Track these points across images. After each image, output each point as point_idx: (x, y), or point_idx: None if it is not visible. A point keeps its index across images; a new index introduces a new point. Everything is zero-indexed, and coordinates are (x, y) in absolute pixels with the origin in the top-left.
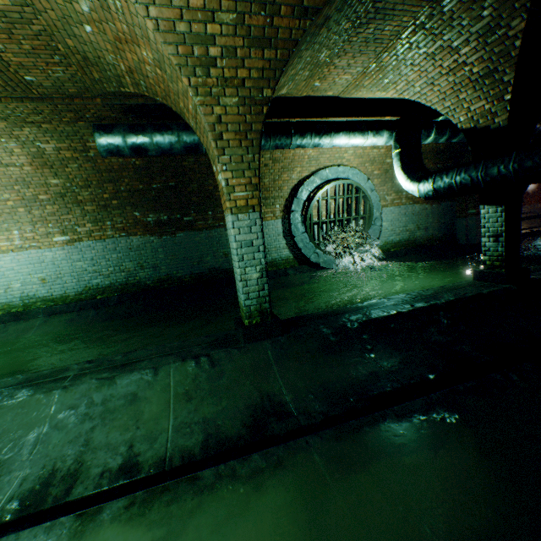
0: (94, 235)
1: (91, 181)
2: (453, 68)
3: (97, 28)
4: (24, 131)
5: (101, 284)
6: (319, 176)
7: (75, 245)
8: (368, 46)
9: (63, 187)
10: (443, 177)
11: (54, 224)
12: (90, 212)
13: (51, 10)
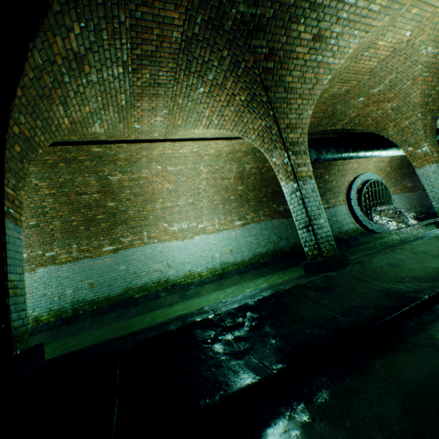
0: (254, 220)
1: (256, 187)
2: None
3: (367, 98)
4: (246, 158)
5: (261, 251)
6: (359, 178)
7: (245, 227)
8: None
9: (242, 191)
10: None
11: (235, 214)
12: (252, 206)
13: (353, 93)
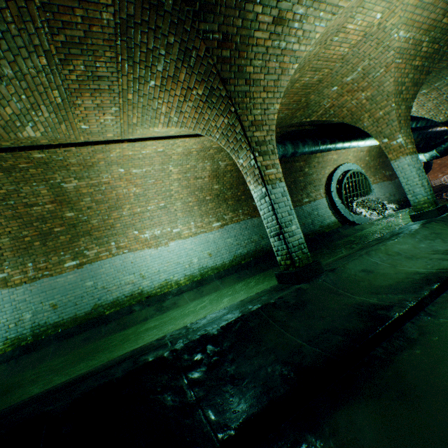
0: (233, 220)
1: (233, 185)
2: (436, 97)
3: (341, 87)
4: (219, 154)
5: (242, 253)
6: (339, 169)
7: (224, 228)
8: None
9: (219, 190)
10: (441, 145)
11: (212, 215)
12: (230, 205)
13: (326, 82)
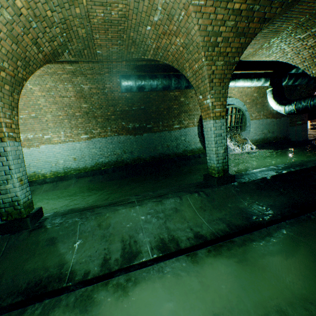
0: (101, 134)
1: (102, 105)
2: (313, 45)
3: (154, 28)
4: (77, 79)
5: (104, 161)
6: None
7: (91, 140)
8: (270, 34)
9: (88, 108)
10: (301, 102)
11: (81, 128)
12: (100, 122)
13: (134, 19)
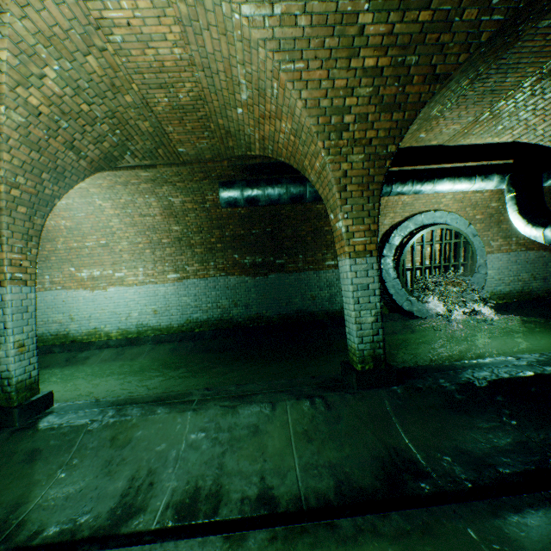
0: (199, 274)
1: (203, 227)
2: None
3: (247, 110)
4: (162, 189)
5: (200, 318)
6: (413, 221)
7: (183, 282)
8: (484, 97)
9: (181, 232)
10: None
11: (169, 263)
12: (198, 254)
13: (216, 101)
